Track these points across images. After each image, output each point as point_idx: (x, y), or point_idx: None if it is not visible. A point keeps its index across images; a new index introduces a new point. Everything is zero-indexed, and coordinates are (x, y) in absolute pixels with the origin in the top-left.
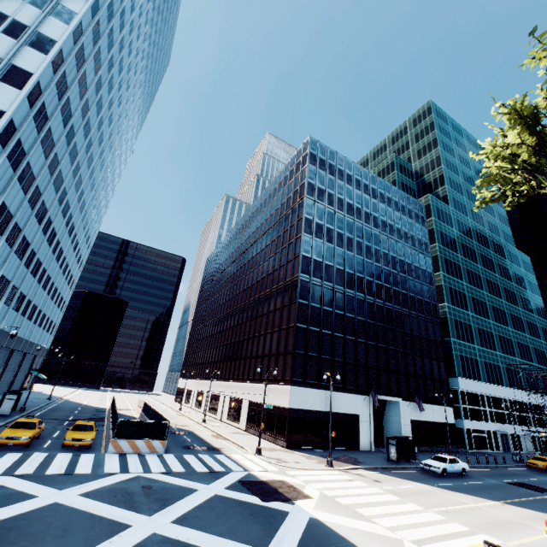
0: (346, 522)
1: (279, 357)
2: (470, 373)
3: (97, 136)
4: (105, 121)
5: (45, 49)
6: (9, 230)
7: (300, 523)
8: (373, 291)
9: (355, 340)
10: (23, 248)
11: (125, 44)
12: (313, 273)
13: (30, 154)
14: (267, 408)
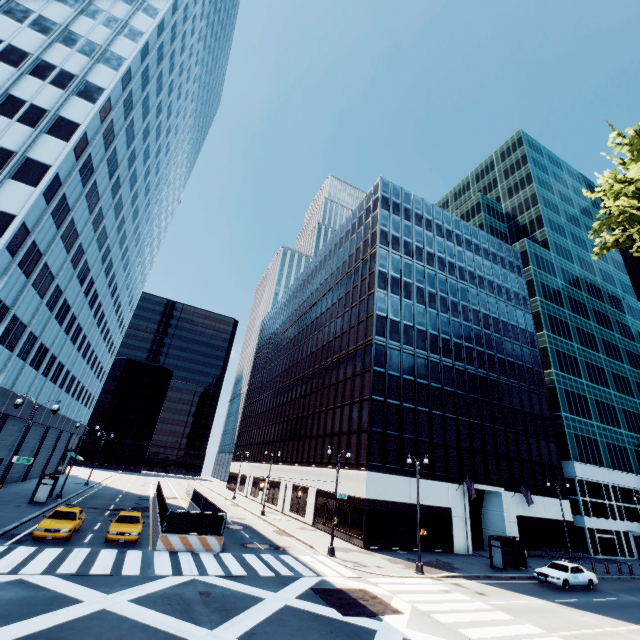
0: None
1: (351, 436)
2: (589, 456)
3: (144, 187)
4: (152, 171)
5: (93, 97)
6: (50, 293)
7: None
8: (463, 355)
9: (443, 415)
10: (63, 312)
11: (174, 87)
12: (389, 335)
13: (74, 209)
14: (339, 499)
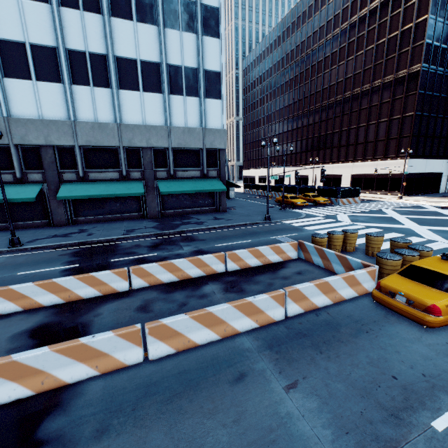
0: None
1: (389, 141)
2: None
3: None
4: None
5: None
6: None
7: None
8: None
9: None
10: None
11: None
12: (431, 60)
13: None
14: (377, 176)
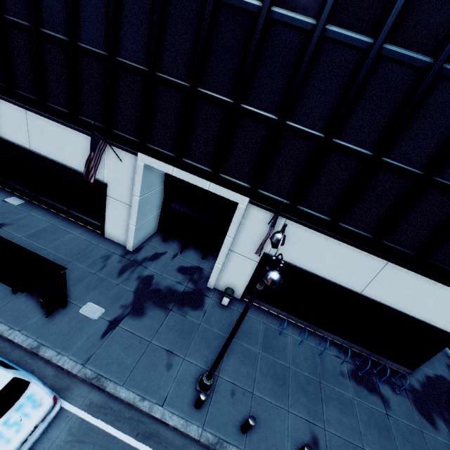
0: None
1: None
2: None
3: None
4: None
5: None
6: None
7: None
8: None
9: None
10: None
11: None
12: None
13: None
14: None
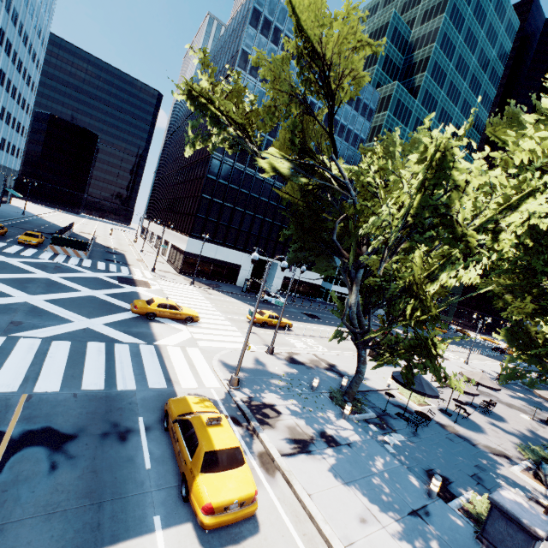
0: (152, 296)
1: (189, 217)
2: None
3: None
4: None
5: None
6: None
7: (126, 291)
8: None
9: (254, 216)
10: None
11: None
12: (227, 153)
13: None
14: (178, 250)
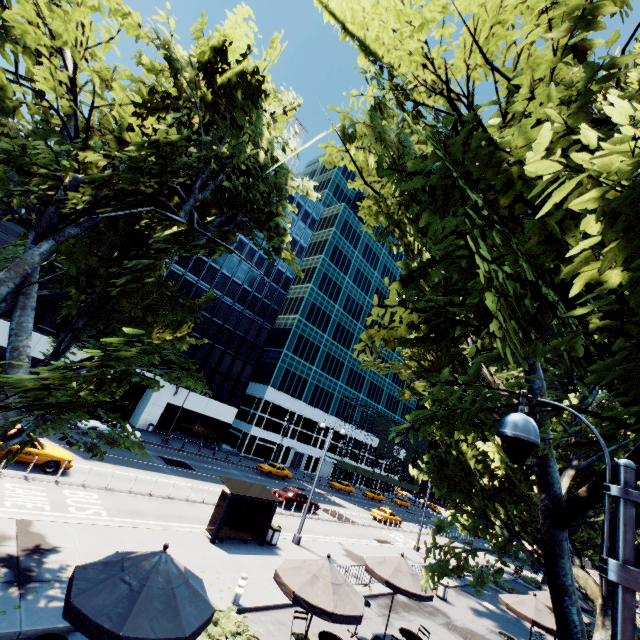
0: None
1: None
2: (290, 388)
3: None
4: None
5: None
6: None
7: None
8: (190, 263)
9: None
10: None
11: None
12: None
13: None
14: None
